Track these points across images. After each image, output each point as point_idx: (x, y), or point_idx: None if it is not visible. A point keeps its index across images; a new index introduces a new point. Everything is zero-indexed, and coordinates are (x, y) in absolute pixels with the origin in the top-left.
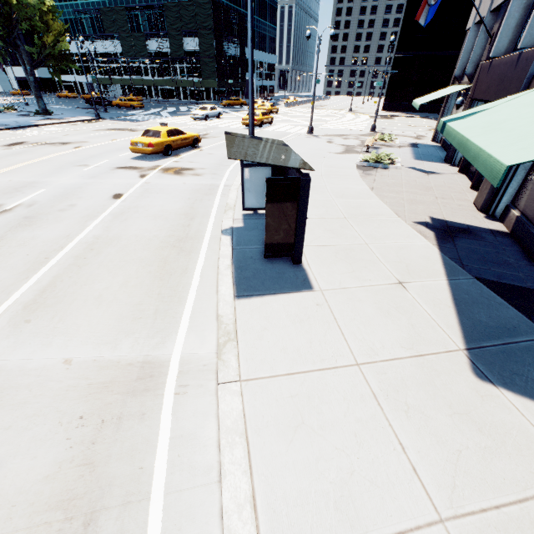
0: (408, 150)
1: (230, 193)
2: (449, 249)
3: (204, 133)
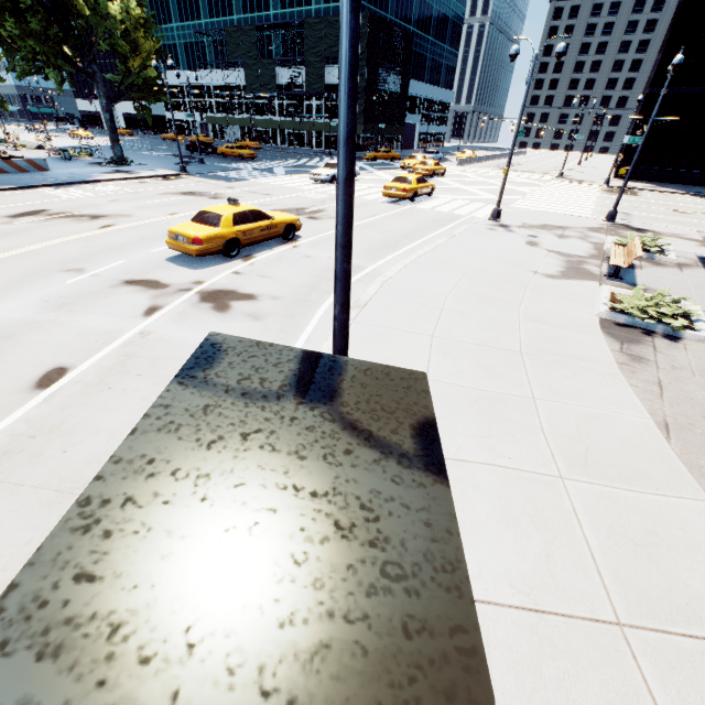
0: (703, 278)
1: None
2: None
3: (317, 207)
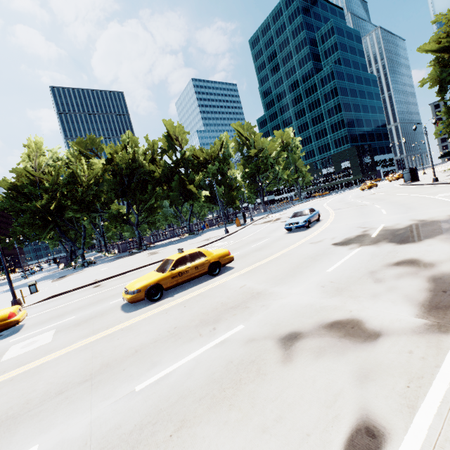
0: None
1: (399, 184)
2: None
3: None
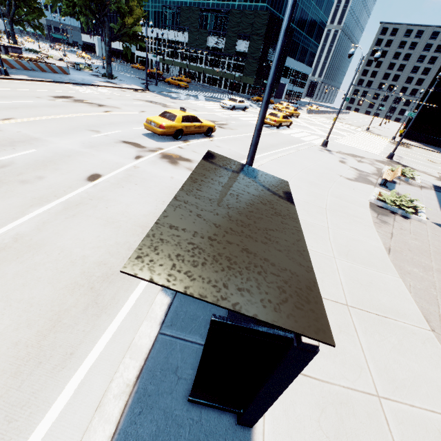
0: (432, 195)
1: None
2: None
3: (223, 122)
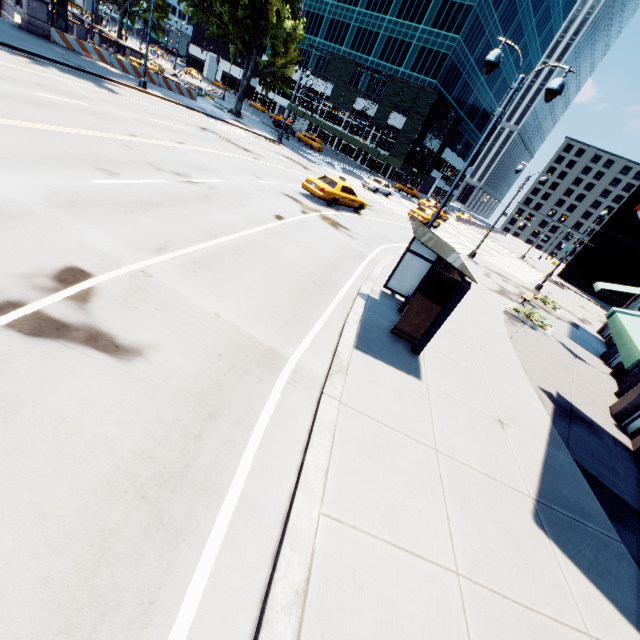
0: (566, 326)
1: (376, 268)
2: (562, 426)
3: (368, 203)
